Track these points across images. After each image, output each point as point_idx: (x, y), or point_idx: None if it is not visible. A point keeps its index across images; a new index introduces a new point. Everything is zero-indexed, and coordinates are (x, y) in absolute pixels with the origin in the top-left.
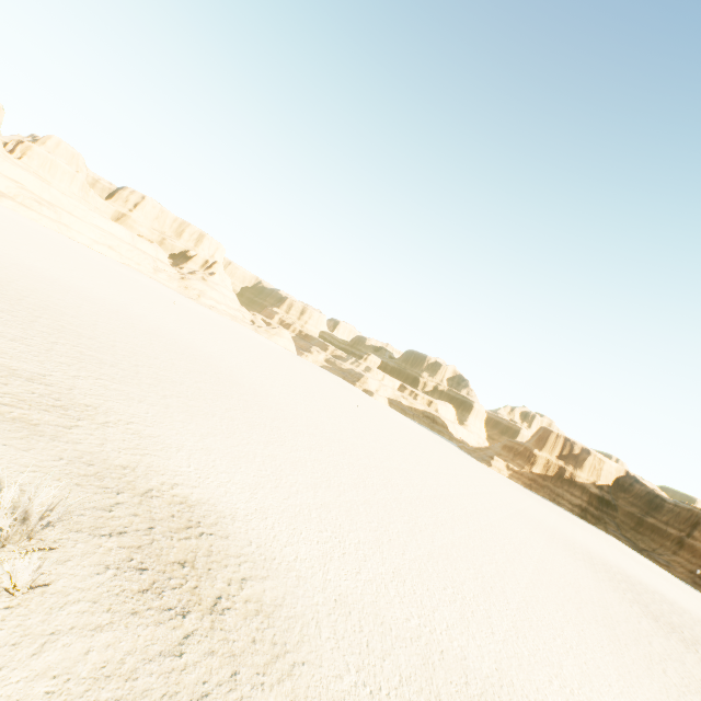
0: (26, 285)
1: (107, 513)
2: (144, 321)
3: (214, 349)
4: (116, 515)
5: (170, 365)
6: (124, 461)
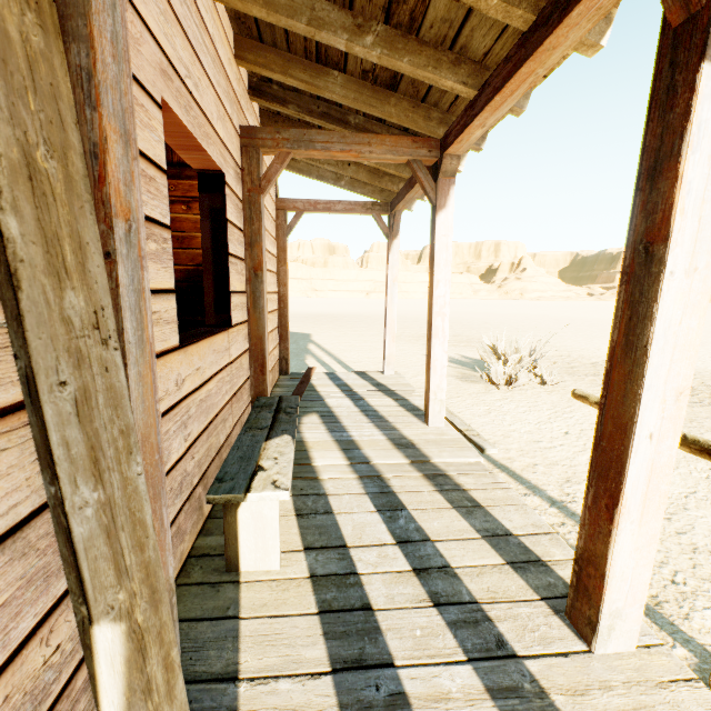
0: (412, 315)
1: (570, 369)
2: (492, 313)
3: (567, 315)
4: (579, 370)
5: (537, 324)
6: (555, 354)
